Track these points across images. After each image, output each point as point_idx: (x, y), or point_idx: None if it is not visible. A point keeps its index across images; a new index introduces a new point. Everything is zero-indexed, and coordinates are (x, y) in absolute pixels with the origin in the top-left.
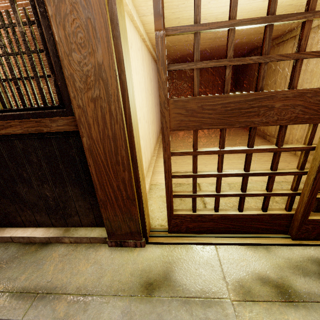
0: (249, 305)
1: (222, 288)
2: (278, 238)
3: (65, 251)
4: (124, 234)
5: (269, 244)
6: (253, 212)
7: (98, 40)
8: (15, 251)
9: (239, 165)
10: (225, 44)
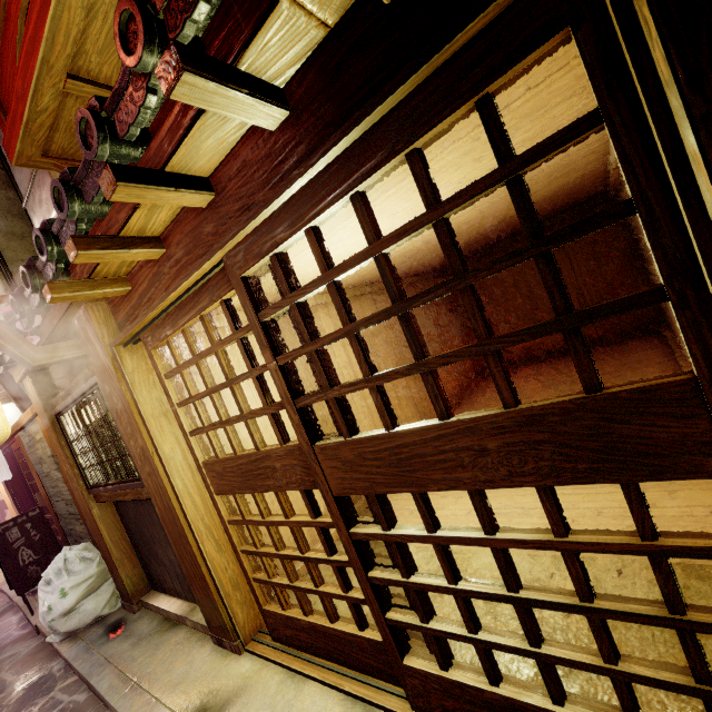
0: None
1: None
2: (396, 695)
3: (182, 637)
4: (218, 627)
5: (373, 703)
6: (347, 627)
7: (136, 431)
8: (155, 626)
9: (527, 496)
10: (494, 223)
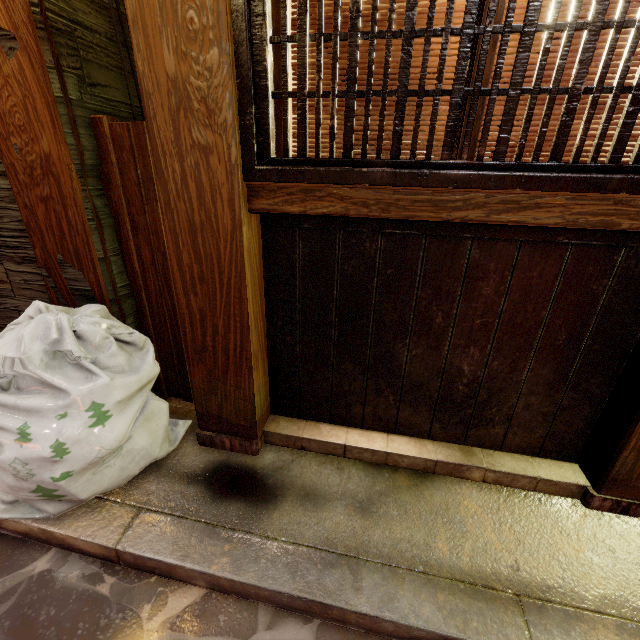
0: None
1: None
2: None
3: (486, 499)
4: None
5: None
6: None
7: None
8: (366, 478)
9: None
10: None
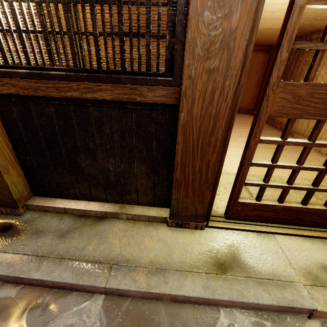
0: (321, 289)
1: (291, 273)
2: None
3: (124, 226)
4: (188, 216)
5: (325, 237)
6: (316, 206)
7: (241, 0)
8: (72, 222)
9: None
10: (273, 27)
